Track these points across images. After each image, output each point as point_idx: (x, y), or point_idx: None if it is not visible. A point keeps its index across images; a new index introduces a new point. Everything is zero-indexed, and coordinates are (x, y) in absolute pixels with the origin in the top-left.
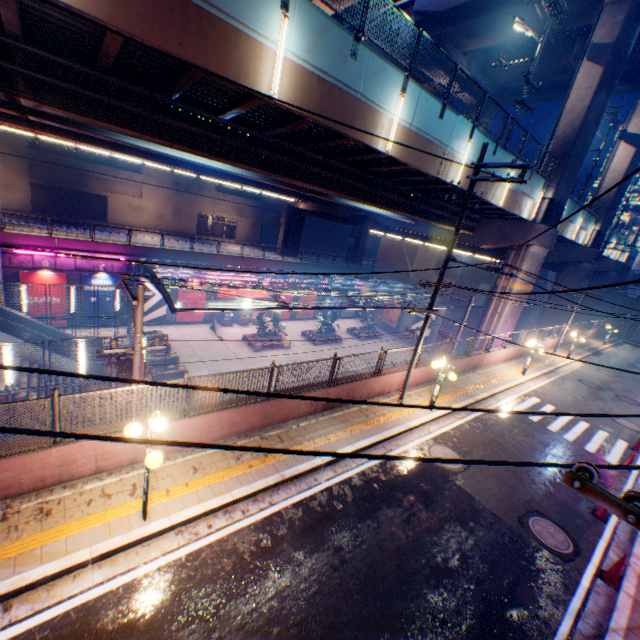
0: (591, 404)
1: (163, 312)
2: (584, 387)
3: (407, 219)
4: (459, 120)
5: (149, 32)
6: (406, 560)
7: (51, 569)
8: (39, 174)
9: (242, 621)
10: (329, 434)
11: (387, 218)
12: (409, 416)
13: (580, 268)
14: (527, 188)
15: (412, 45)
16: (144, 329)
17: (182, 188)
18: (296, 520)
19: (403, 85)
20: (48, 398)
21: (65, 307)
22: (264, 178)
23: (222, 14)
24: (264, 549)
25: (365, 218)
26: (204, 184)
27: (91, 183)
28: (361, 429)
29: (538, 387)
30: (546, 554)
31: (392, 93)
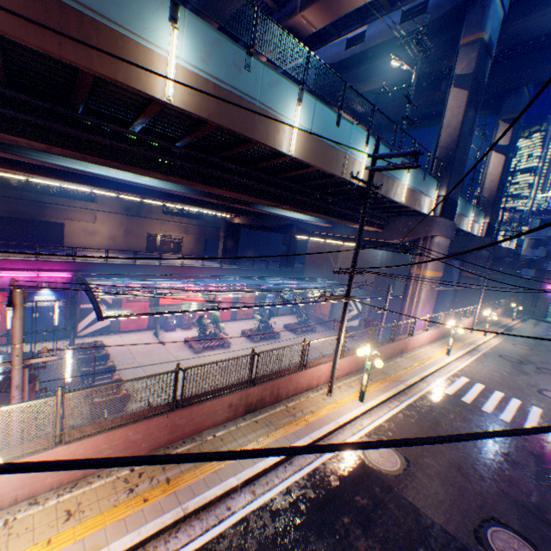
0: (517, 379)
1: (107, 322)
2: (506, 362)
3: (325, 223)
4: (355, 128)
5: (22, 30)
6: None
7: None
8: (1, 207)
9: None
10: (249, 443)
11: (309, 224)
12: (339, 411)
13: (479, 255)
14: (423, 187)
15: (303, 63)
16: (87, 340)
17: (133, 213)
18: None
19: (299, 96)
20: None
21: (6, 324)
22: (190, 192)
23: (106, 20)
24: None
25: (291, 226)
26: (152, 208)
27: (49, 212)
28: (287, 432)
29: (464, 366)
30: None
31: (289, 102)
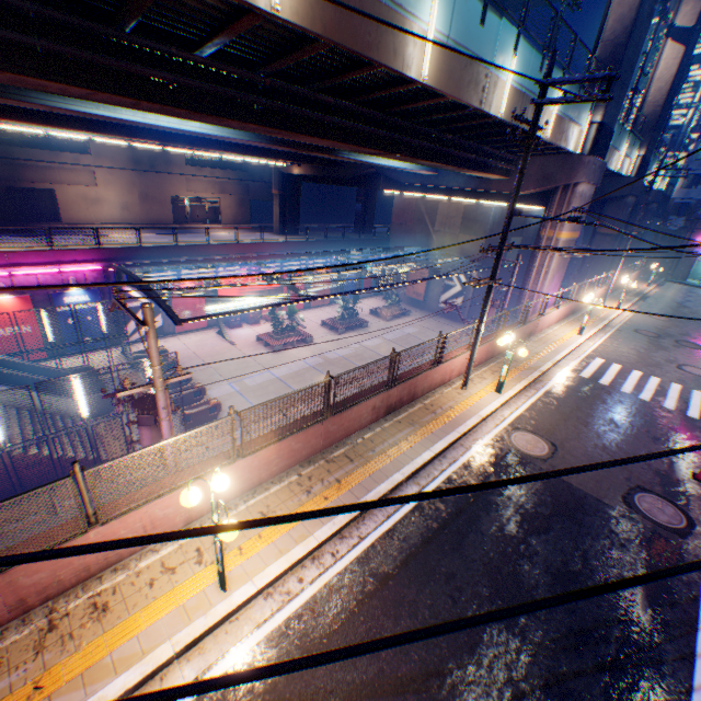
0: (655, 356)
1: (158, 323)
2: (643, 338)
3: (428, 171)
4: (502, 25)
5: None
6: (525, 572)
7: (131, 679)
8: None
9: (372, 687)
10: (400, 442)
11: (403, 173)
12: (479, 404)
13: (624, 204)
14: (574, 112)
15: None
16: (141, 347)
17: (145, 167)
18: (394, 552)
19: None
20: (68, 478)
21: (39, 336)
22: (256, 139)
23: None
24: (370, 594)
25: (375, 176)
26: (171, 158)
27: (28, 175)
28: (433, 430)
29: (598, 346)
30: (662, 533)
31: None
